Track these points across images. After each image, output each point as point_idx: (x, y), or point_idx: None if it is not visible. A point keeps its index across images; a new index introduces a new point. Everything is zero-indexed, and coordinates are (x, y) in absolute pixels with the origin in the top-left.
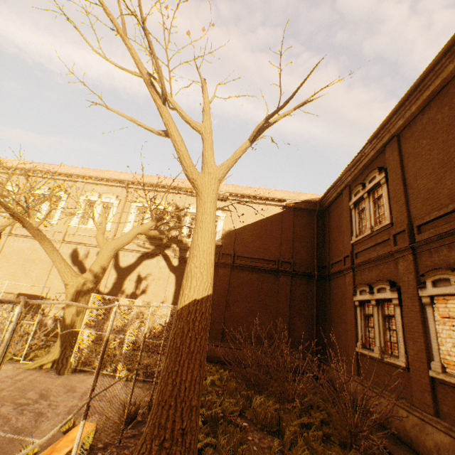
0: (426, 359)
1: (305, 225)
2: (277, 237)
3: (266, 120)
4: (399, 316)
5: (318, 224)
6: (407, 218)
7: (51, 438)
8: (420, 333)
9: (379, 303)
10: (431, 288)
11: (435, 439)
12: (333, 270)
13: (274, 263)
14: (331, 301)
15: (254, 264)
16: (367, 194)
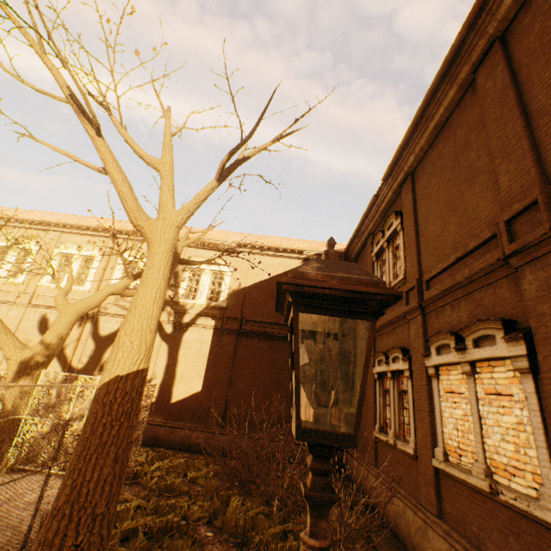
0: (432, 444)
1: None
2: None
3: (229, 155)
4: (410, 392)
5: None
6: (417, 272)
7: None
8: (427, 411)
9: (395, 376)
10: (435, 357)
11: (434, 547)
12: (357, 336)
13: None
14: (356, 373)
15: (265, 329)
16: (386, 243)
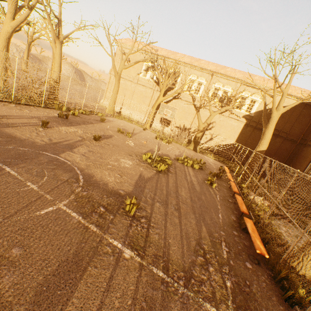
0: None
1: (306, 115)
2: (286, 119)
3: None
4: None
5: None
6: None
7: (216, 167)
8: None
9: None
10: None
11: None
12: (309, 143)
13: (277, 131)
14: (299, 155)
15: None
16: None
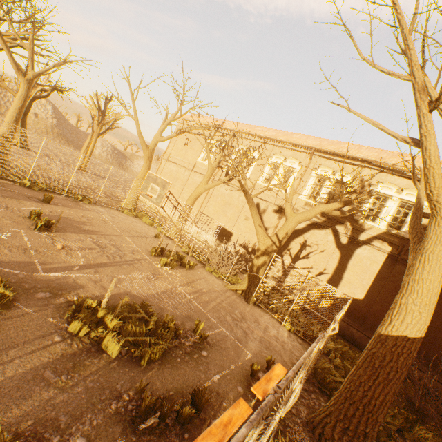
0: None
1: None
2: None
3: None
4: None
5: None
6: None
7: (256, 357)
8: None
9: None
10: None
11: None
12: None
13: None
14: None
15: None
16: None
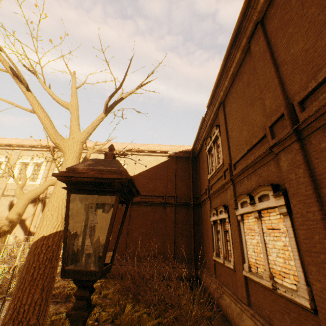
0: (242, 262)
1: (184, 168)
2: (164, 179)
3: (110, 97)
4: (230, 231)
5: (193, 167)
6: (229, 159)
7: None
8: (238, 242)
9: (222, 222)
10: (240, 209)
11: (246, 324)
12: (202, 199)
13: (163, 198)
14: (202, 222)
15: (148, 199)
16: (213, 144)
